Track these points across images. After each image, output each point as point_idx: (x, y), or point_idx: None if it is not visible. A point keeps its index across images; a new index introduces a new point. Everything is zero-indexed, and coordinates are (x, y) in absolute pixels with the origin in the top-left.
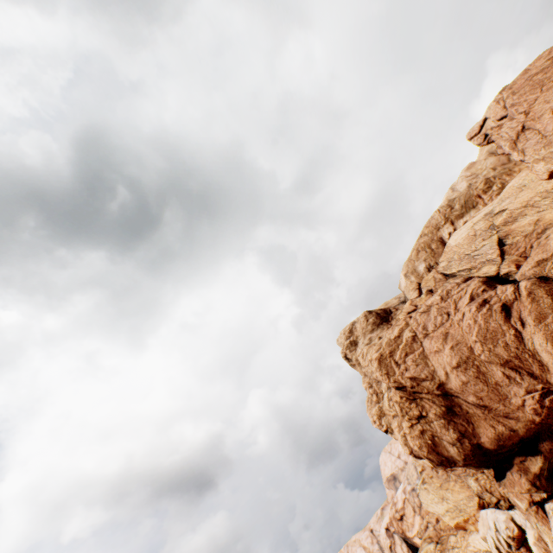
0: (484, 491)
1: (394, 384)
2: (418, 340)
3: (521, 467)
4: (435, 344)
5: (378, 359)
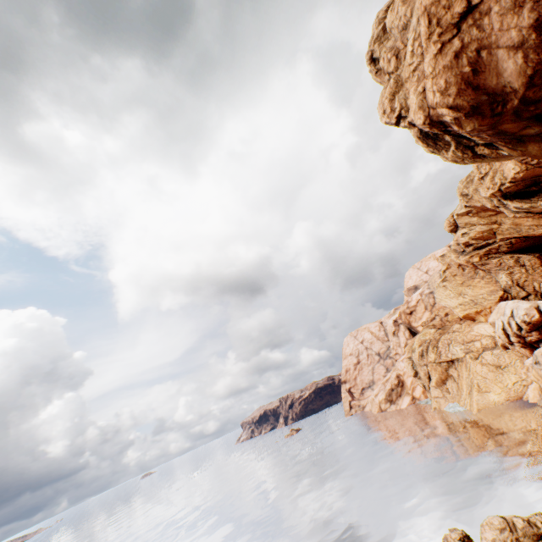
0: (514, 286)
1: None
2: None
3: None
4: None
5: None
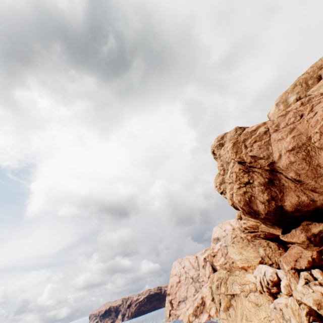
0: (266, 256)
1: (238, 159)
2: (268, 133)
3: (305, 228)
4: (280, 134)
5: (233, 143)
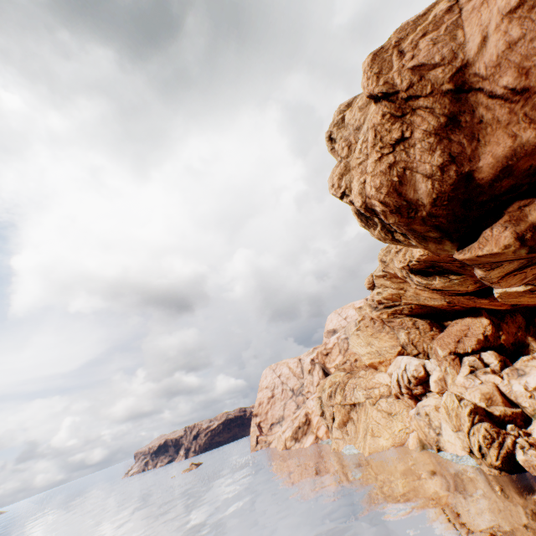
0: (410, 344)
1: (382, 87)
2: (457, 7)
3: (514, 217)
4: None
5: (373, 54)
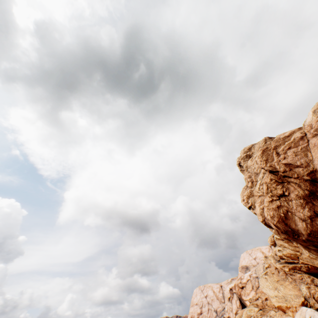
0: (311, 297)
1: (269, 168)
2: (306, 138)
3: None
4: None
5: (262, 150)
